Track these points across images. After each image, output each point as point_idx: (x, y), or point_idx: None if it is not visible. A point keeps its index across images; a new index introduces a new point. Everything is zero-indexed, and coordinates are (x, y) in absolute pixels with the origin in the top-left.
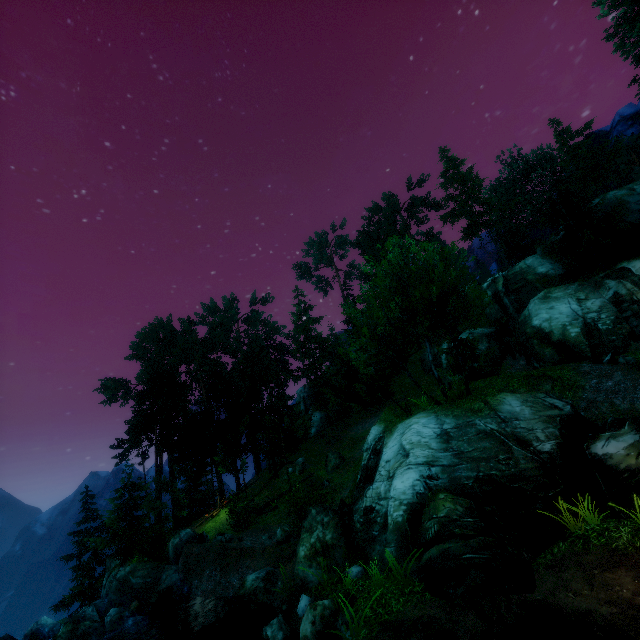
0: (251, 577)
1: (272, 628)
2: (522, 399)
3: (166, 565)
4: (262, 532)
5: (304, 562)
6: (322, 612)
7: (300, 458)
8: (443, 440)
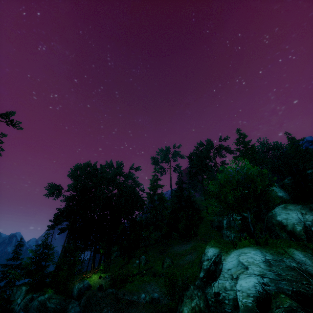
0: None
1: None
2: (302, 254)
3: (72, 299)
4: (130, 294)
5: None
6: None
7: (143, 256)
8: (267, 265)
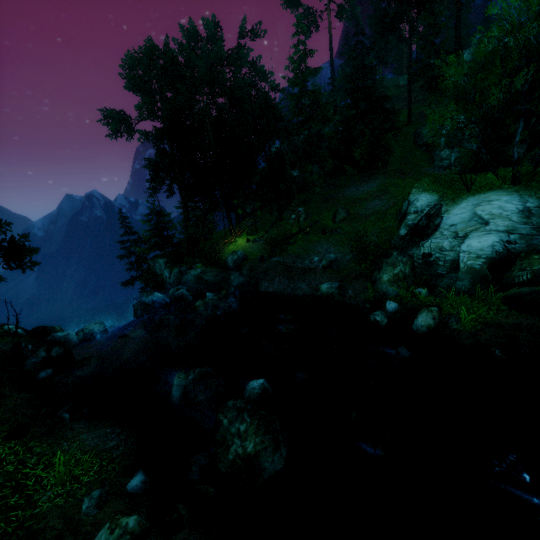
0: (325, 286)
1: (379, 317)
2: None
3: (231, 271)
4: (298, 258)
5: (388, 284)
6: (438, 314)
7: (300, 208)
8: (524, 216)
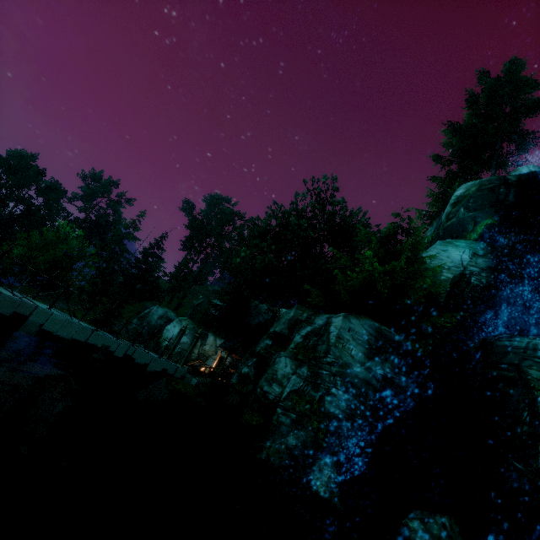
0: None
1: None
2: None
3: None
4: None
5: None
6: None
7: None
8: None
